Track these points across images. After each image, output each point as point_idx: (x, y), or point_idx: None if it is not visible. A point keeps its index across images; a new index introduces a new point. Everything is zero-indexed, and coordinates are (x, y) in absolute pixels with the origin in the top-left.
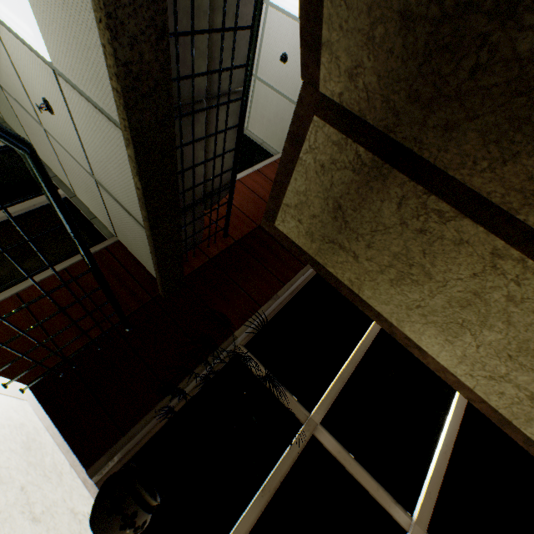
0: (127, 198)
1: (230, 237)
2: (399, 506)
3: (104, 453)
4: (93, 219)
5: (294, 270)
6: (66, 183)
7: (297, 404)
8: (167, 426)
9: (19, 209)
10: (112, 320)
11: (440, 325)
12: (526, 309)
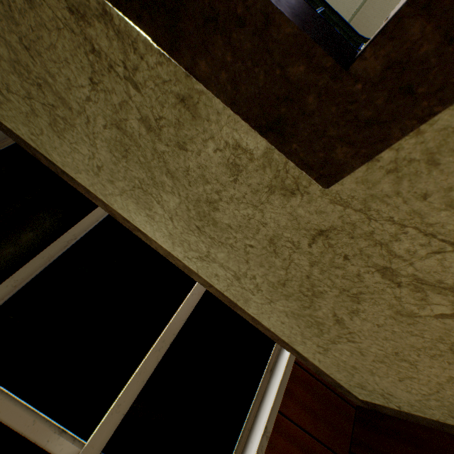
0: None
1: None
2: (66, 436)
3: None
4: None
5: None
6: None
7: None
8: None
9: None
10: None
11: (131, 195)
12: (171, 144)
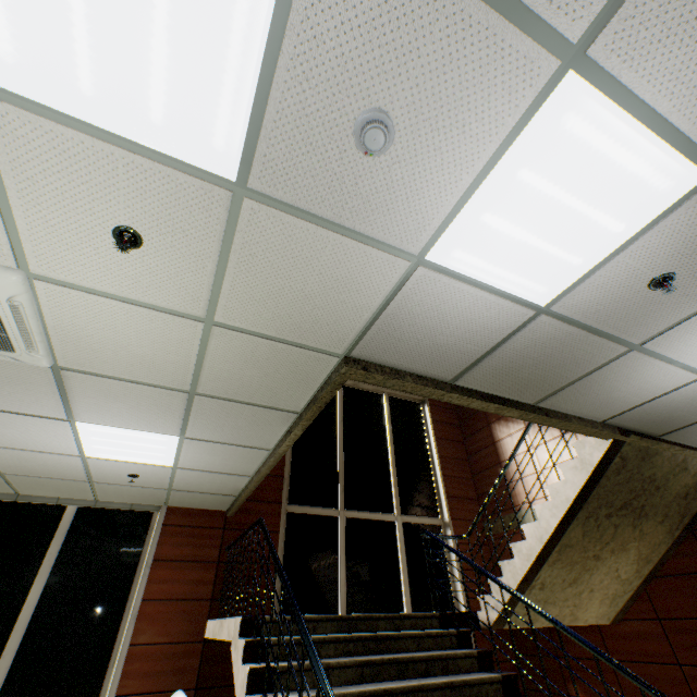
0: None
1: (187, 690)
2: None
3: None
4: None
5: None
6: None
7: None
8: None
9: None
10: None
11: None
12: None
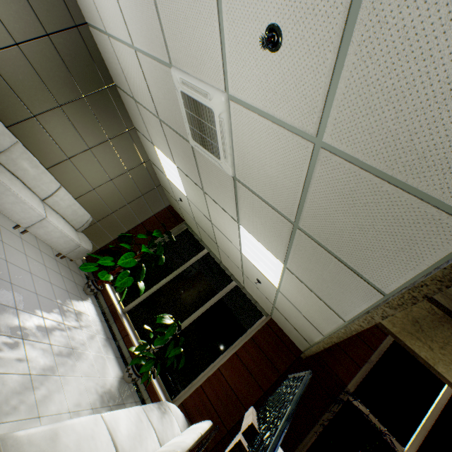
0: (297, 327)
1: None
2: None
3: (294, 450)
4: (255, 303)
5: (379, 339)
6: (238, 280)
7: (393, 440)
8: (317, 439)
9: (220, 296)
10: (279, 371)
11: None
12: None
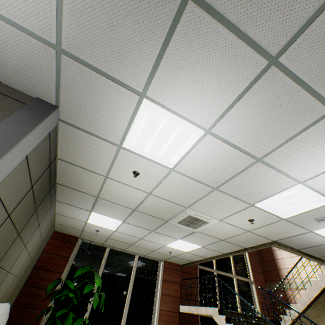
0: None
1: None
2: None
3: None
4: None
5: (197, 322)
6: None
7: None
8: None
9: None
10: None
11: None
12: None
